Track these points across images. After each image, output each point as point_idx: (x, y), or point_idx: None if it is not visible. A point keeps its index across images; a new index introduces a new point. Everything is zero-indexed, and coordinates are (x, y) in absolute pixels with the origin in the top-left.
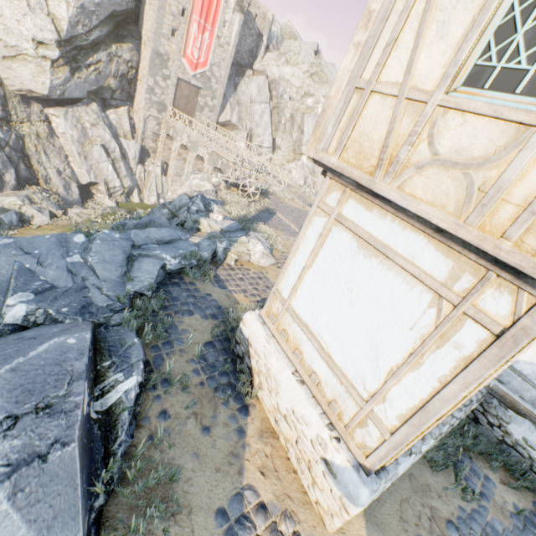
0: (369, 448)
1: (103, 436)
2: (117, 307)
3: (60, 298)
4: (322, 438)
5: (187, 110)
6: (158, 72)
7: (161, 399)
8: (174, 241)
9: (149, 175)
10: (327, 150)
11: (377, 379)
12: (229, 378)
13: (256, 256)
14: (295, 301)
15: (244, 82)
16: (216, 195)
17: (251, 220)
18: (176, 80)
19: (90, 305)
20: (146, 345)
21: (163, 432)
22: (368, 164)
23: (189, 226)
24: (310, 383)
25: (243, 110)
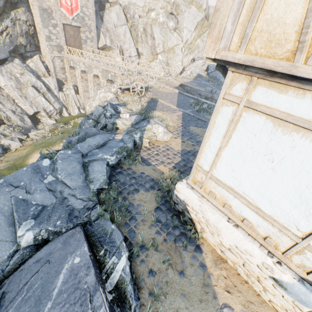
0: (309, 268)
1: (122, 310)
2: (91, 205)
3: (52, 215)
4: (267, 264)
5: (76, 45)
6: (48, 23)
7: (145, 262)
8: (106, 142)
9: (68, 97)
10: (228, 47)
11: (311, 224)
12: (180, 230)
13: (160, 135)
14: (216, 171)
15: (106, 13)
16: (118, 100)
17: (147, 111)
18: (62, 26)
19: (73, 210)
20: (119, 225)
21: (156, 287)
22: (283, 50)
23: (110, 127)
24: (243, 226)
25: (111, 34)
